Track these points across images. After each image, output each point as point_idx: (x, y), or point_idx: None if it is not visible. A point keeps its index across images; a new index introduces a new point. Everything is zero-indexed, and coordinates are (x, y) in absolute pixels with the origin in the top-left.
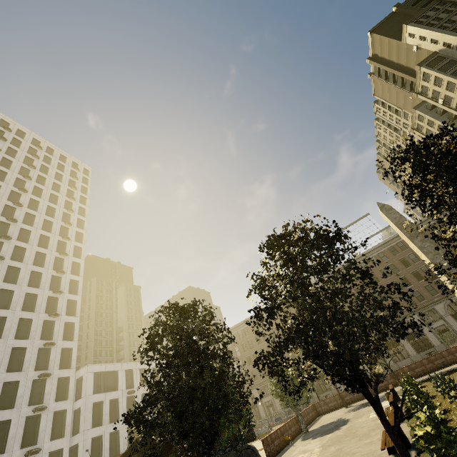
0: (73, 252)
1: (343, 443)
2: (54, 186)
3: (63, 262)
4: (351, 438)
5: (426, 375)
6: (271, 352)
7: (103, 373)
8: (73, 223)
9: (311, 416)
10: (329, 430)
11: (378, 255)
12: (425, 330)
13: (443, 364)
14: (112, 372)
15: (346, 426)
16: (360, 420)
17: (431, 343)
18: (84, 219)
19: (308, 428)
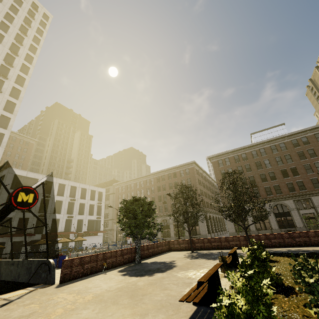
0: (16, 79)
1: (109, 309)
2: (8, 16)
3: (3, 84)
4: (125, 306)
5: (281, 248)
6: (165, 199)
7: (25, 177)
8: (21, 56)
9: (160, 250)
10: (145, 272)
11: (279, 145)
12: (294, 213)
13: (304, 243)
14: (33, 179)
15: (159, 275)
16: (179, 274)
17: (295, 224)
18: (34, 56)
19: (147, 258)
